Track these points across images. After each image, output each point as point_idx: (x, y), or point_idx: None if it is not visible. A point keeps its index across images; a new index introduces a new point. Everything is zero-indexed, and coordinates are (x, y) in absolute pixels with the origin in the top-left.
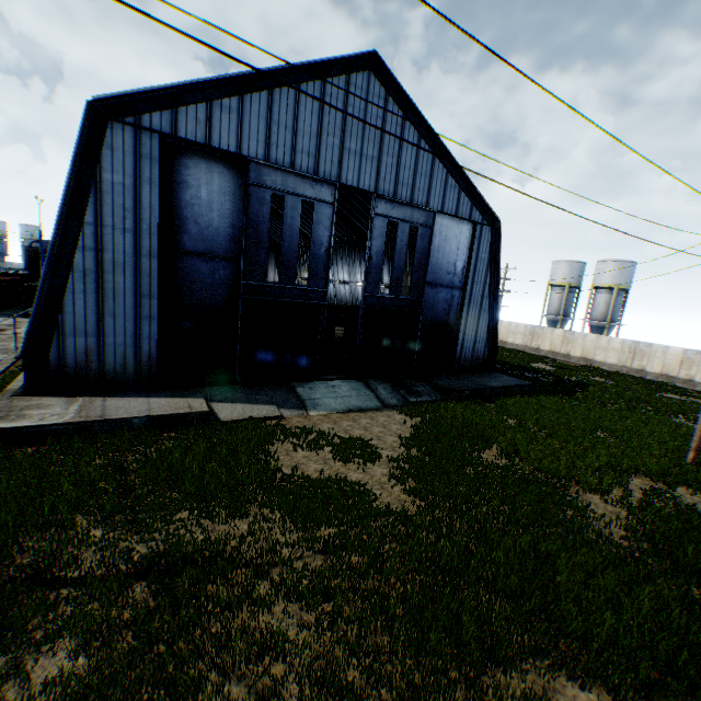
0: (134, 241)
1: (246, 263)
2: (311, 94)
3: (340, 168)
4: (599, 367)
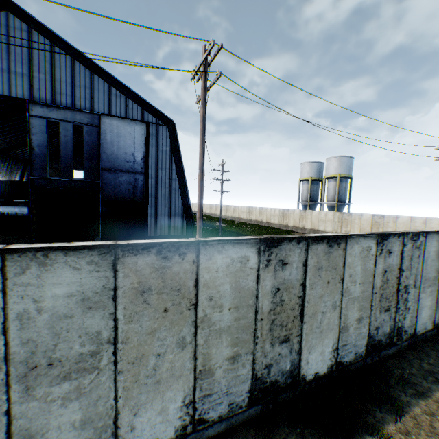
0: None
1: None
2: None
3: None
4: None
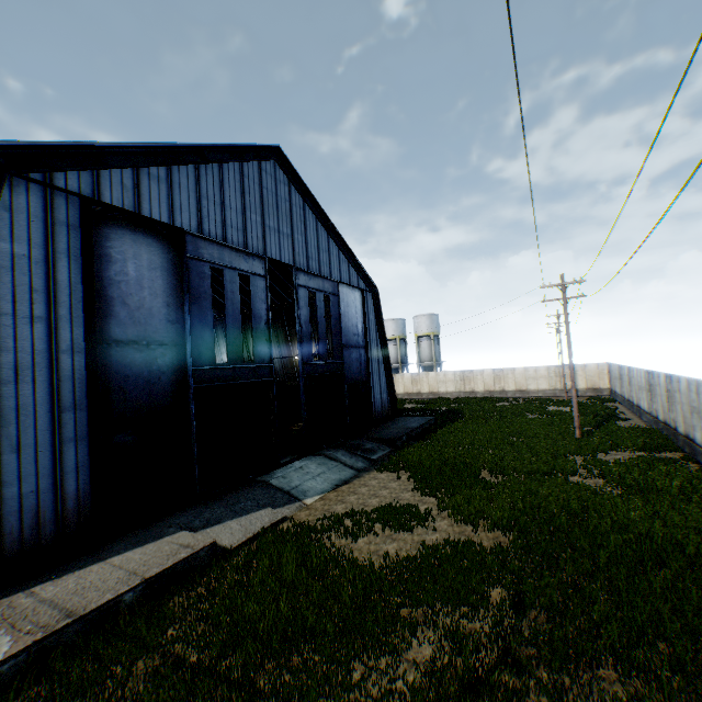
0: (47, 333)
1: (194, 345)
2: (232, 173)
3: (264, 243)
4: (445, 396)
